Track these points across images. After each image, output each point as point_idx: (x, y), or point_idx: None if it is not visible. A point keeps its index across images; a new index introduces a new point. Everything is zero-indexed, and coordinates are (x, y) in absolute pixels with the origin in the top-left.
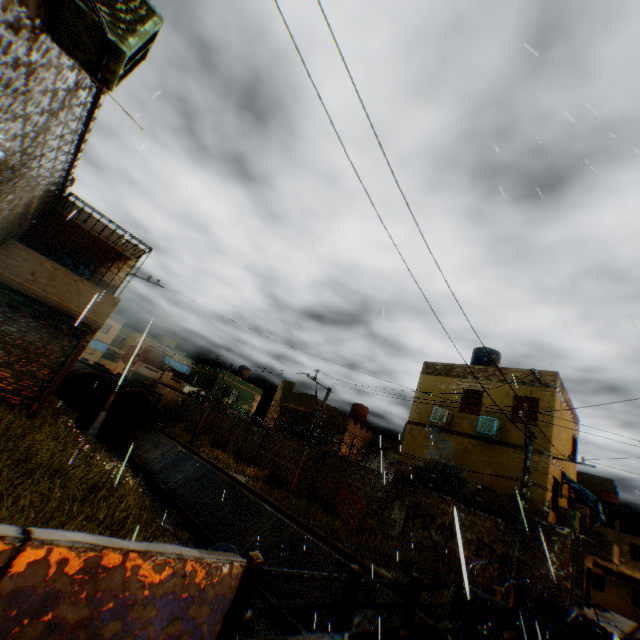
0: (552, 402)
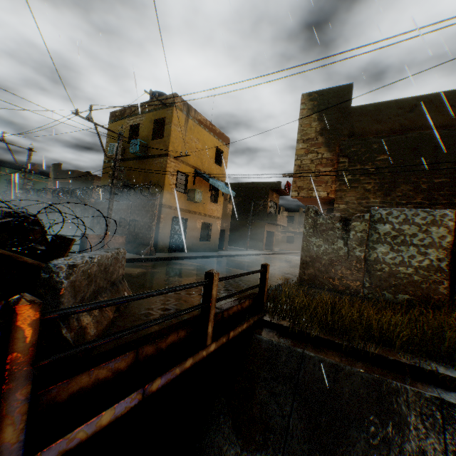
0: (172, 117)
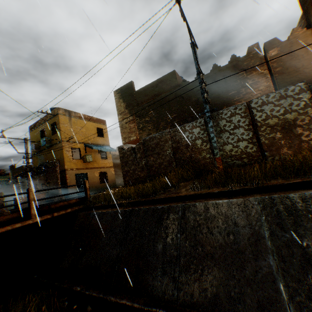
0: (59, 120)
